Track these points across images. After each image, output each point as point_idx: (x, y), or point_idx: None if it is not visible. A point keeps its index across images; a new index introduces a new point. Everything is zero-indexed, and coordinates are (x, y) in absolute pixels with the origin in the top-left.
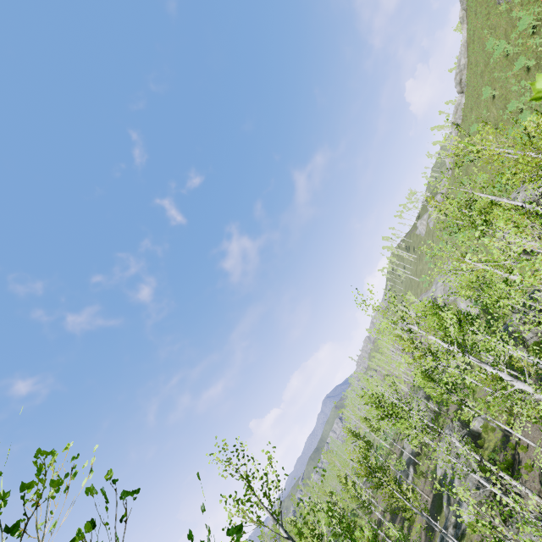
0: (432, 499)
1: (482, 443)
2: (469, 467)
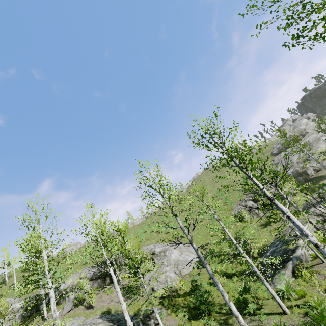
0: None
1: None
2: None
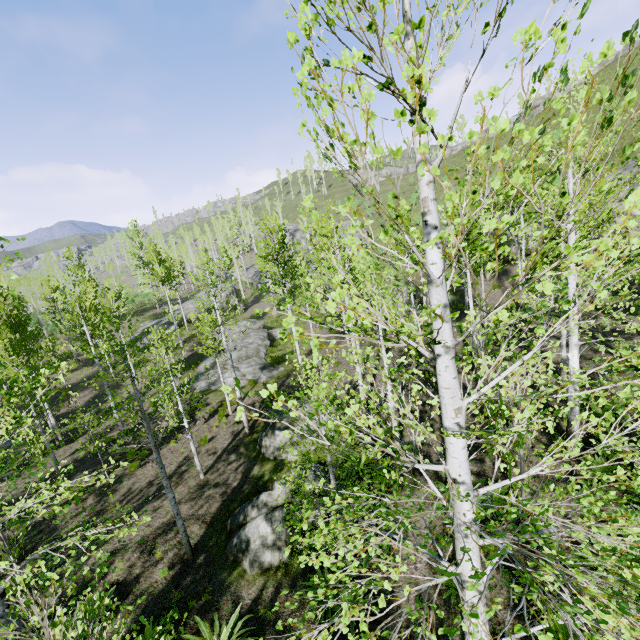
0: (188, 356)
1: (277, 345)
2: (257, 353)
